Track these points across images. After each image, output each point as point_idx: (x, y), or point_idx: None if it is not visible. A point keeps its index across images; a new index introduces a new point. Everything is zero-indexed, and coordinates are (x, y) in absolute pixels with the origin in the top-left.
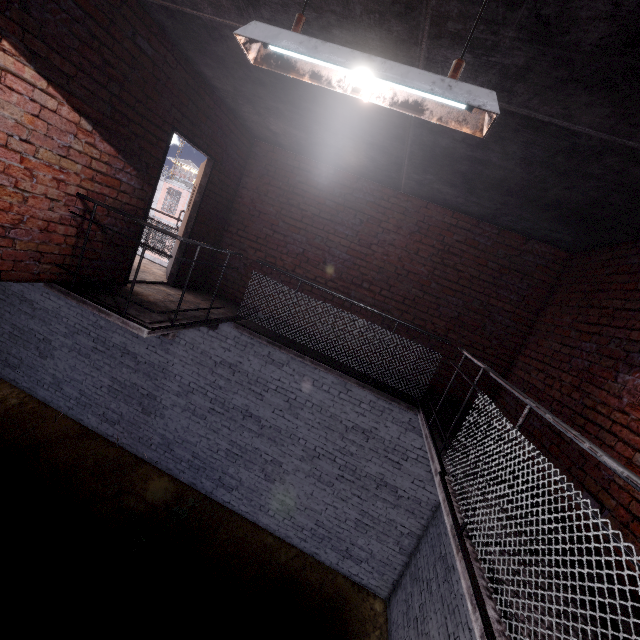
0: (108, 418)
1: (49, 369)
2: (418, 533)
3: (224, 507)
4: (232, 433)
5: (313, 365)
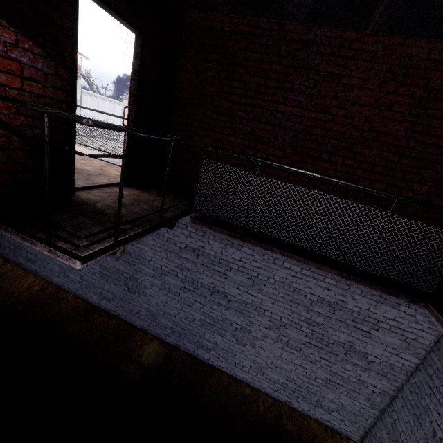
0: (105, 296)
1: (55, 261)
2: (391, 393)
3: (205, 363)
4: (203, 306)
5: (284, 257)
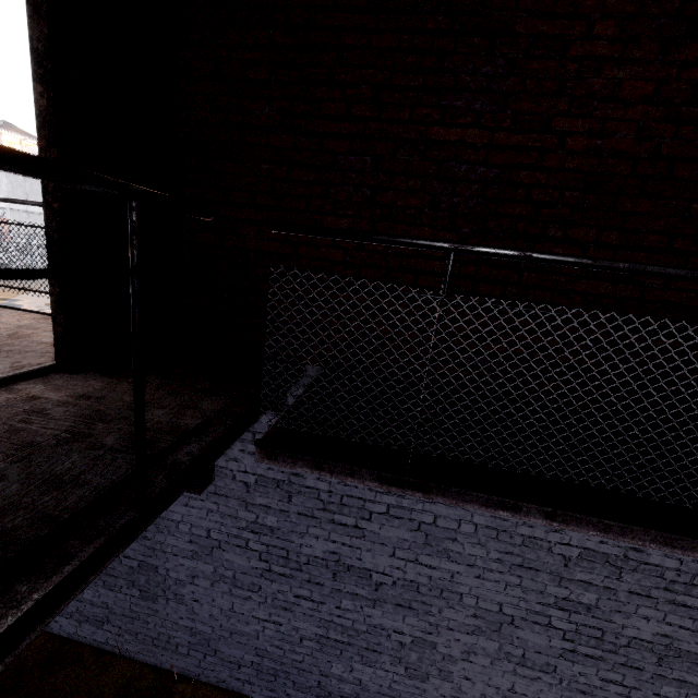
0: (87, 616)
1: None
2: None
3: None
4: (319, 606)
5: (556, 524)
